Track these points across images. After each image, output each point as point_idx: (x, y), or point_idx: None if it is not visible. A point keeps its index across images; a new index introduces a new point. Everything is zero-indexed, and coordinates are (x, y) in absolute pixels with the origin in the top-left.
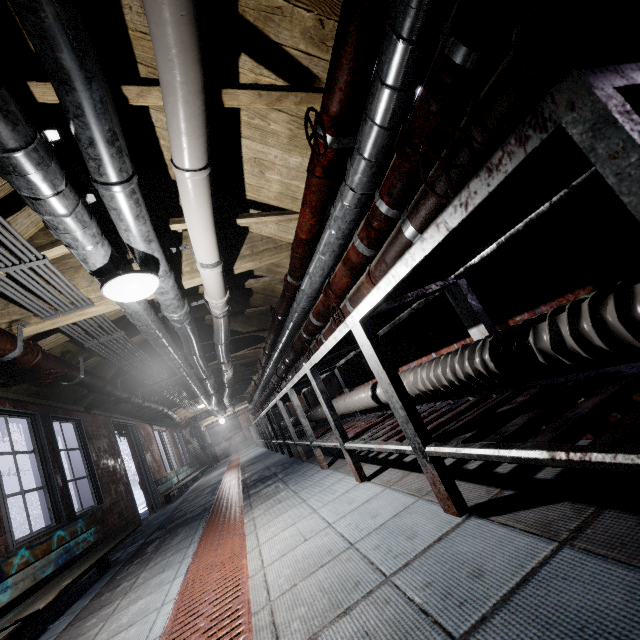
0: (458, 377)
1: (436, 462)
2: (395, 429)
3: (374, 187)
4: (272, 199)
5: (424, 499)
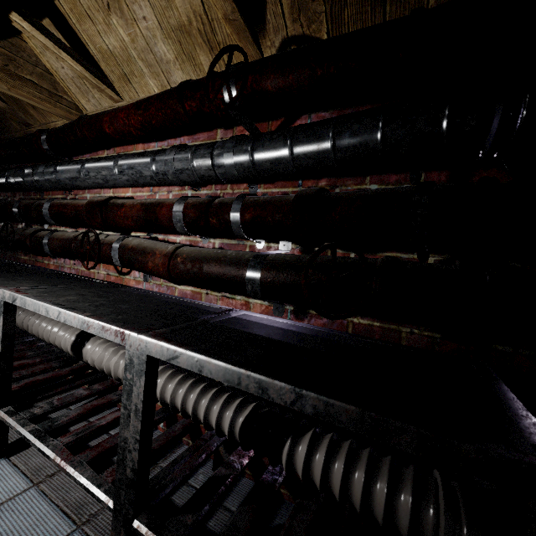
0: (196, 415)
1: (136, 535)
2: (89, 424)
3: (232, 180)
4: (95, 46)
5: (84, 532)
